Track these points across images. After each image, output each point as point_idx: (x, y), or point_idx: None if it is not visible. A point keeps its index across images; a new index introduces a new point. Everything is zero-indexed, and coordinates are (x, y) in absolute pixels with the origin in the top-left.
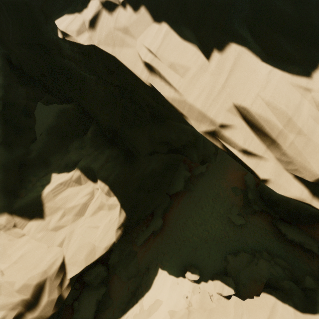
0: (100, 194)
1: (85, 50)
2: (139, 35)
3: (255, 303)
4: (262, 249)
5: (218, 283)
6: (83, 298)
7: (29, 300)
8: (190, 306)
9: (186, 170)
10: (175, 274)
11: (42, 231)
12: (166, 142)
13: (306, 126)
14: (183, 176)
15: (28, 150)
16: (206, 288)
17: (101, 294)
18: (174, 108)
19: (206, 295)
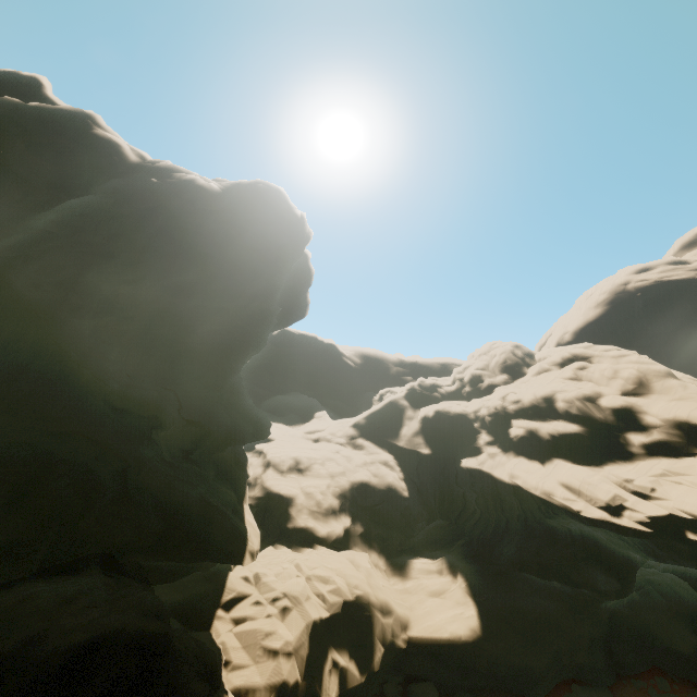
0: (457, 586)
1: (474, 473)
2: (507, 462)
3: None
4: None
5: None
6: None
7: (384, 605)
8: None
9: None
10: None
11: (400, 586)
12: (537, 554)
13: (595, 482)
14: None
15: (407, 539)
16: None
17: None
18: (524, 488)
19: None
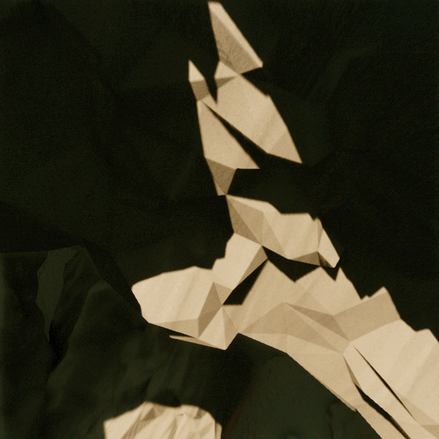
0: (187, 422)
1: None
2: (357, 336)
3: None
4: None
5: None
6: None
7: None
8: None
9: None
10: None
11: None
12: None
13: None
14: None
15: (46, 393)
16: None
17: None
18: None
19: None
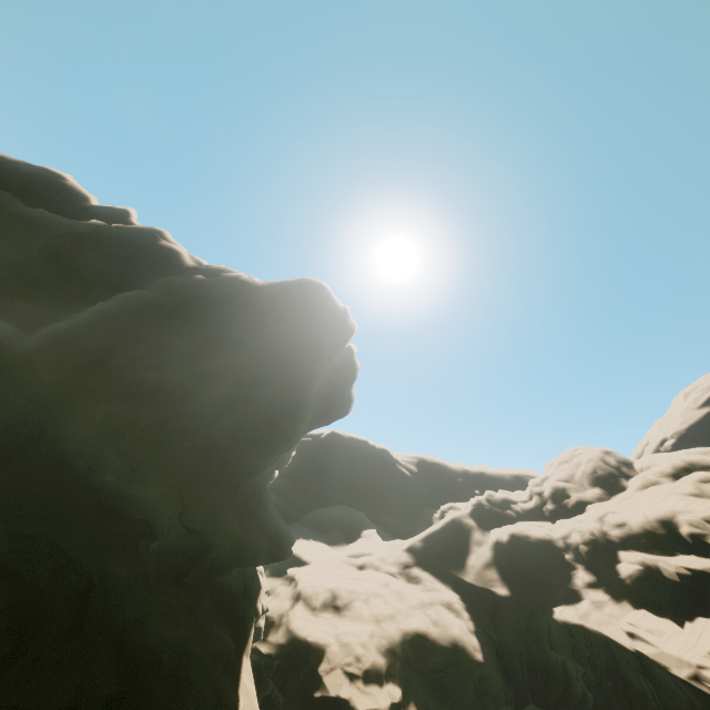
0: None
1: (575, 632)
2: (622, 617)
3: None
4: None
5: None
6: None
7: None
8: None
9: None
10: None
11: None
12: None
13: None
14: None
15: None
16: None
17: None
18: (658, 664)
19: None
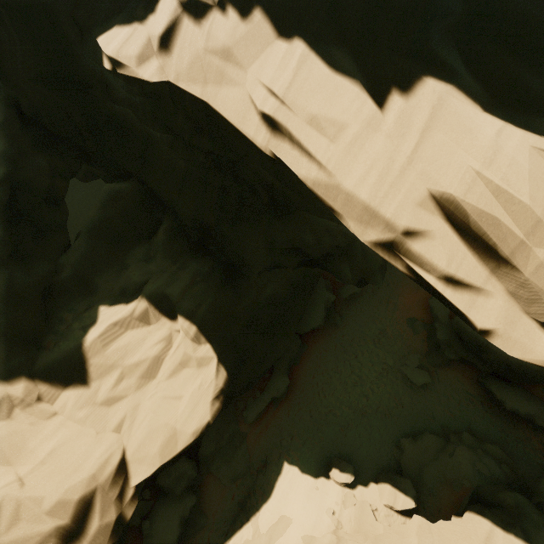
0: (182, 340)
1: (153, 89)
2: (252, 63)
3: (454, 529)
4: (462, 427)
5: (386, 488)
6: (158, 515)
7: (68, 527)
8: (339, 528)
9: (327, 290)
10: (312, 473)
11: (85, 406)
12: (297, 249)
13: None
14: (323, 300)
15: (56, 266)
16: (365, 497)
17: (188, 508)
18: (317, 197)
19: (366, 510)
